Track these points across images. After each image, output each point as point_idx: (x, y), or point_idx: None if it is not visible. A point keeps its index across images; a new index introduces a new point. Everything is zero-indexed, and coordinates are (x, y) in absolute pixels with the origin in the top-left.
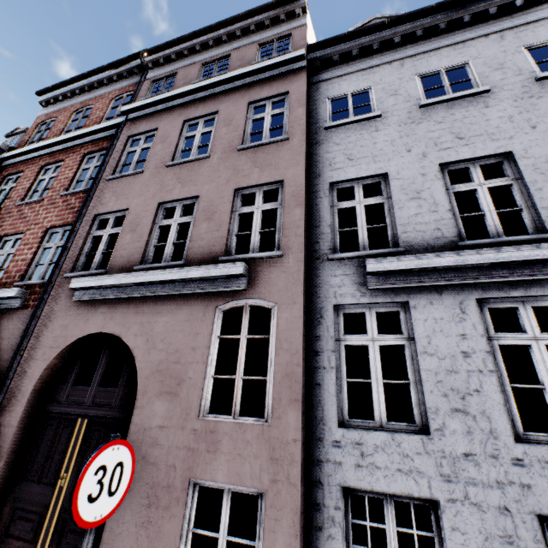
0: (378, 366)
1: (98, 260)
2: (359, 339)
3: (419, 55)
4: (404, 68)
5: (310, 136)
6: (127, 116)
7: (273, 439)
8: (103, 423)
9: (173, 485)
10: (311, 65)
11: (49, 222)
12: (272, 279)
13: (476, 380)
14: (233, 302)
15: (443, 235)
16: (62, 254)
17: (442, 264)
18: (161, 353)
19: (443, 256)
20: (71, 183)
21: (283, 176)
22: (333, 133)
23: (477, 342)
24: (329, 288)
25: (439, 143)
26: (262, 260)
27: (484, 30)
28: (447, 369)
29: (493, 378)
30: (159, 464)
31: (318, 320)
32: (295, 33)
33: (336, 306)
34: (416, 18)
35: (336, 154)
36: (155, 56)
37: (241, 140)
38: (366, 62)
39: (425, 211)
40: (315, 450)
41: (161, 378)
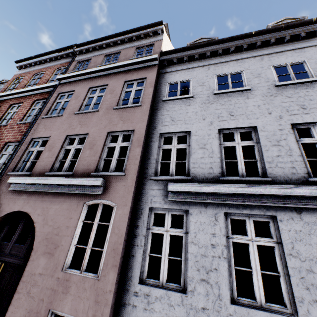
0: (166, 247)
1: (28, 166)
2: (159, 229)
3: (218, 63)
4: (209, 70)
5: (154, 104)
6: (60, 81)
7: (99, 289)
8: (12, 266)
9: (40, 312)
10: (161, 63)
11: (7, 139)
12: (117, 189)
13: (216, 262)
14: (94, 200)
15: (213, 172)
16: (10, 160)
17: (207, 190)
18: (50, 227)
19: (208, 186)
20: (24, 117)
21: (134, 127)
22: (167, 103)
23: (220, 239)
24: (148, 197)
25: (220, 116)
26: (114, 177)
27: (253, 54)
28: (202, 254)
29: (225, 262)
30: (35, 298)
31: (139, 216)
32: (156, 44)
33: (151, 207)
34: (218, 43)
35: (166, 116)
36: (81, 48)
37: (117, 103)
38: (190, 65)
39: (206, 156)
40: (124, 297)
41: (46, 243)
